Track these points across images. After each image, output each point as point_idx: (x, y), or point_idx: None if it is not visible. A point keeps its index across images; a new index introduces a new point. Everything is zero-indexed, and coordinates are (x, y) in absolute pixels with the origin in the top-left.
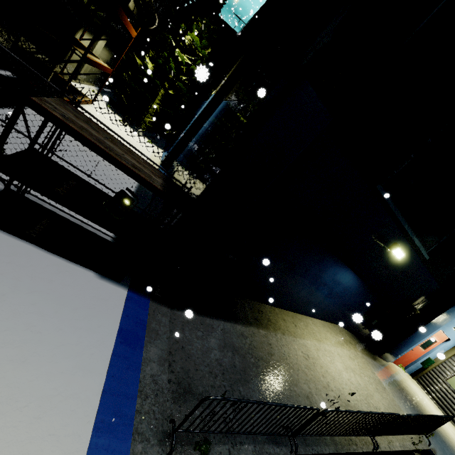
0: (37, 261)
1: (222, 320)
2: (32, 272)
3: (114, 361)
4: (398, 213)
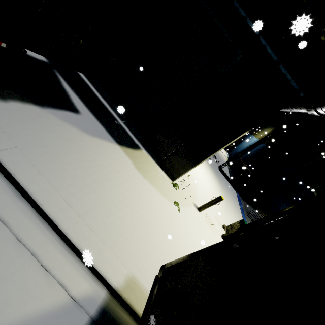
0: (226, 180)
1: (253, 208)
2: (227, 182)
3: (238, 200)
4: None
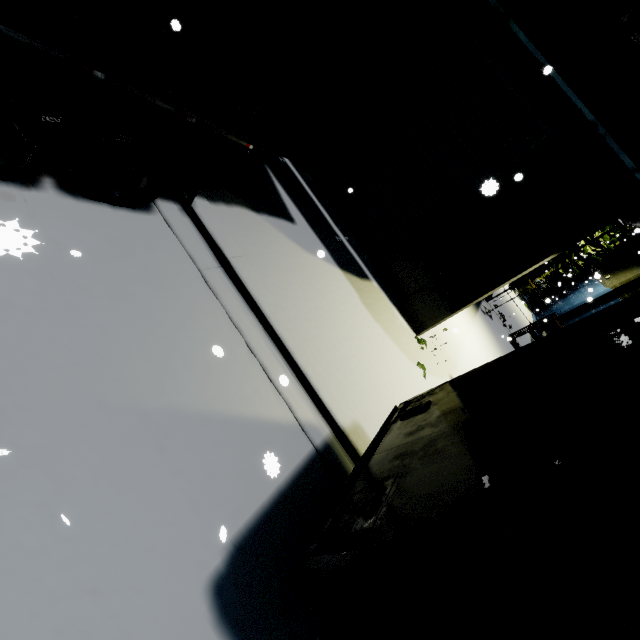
0: None
1: None
2: None
3: None
4: None
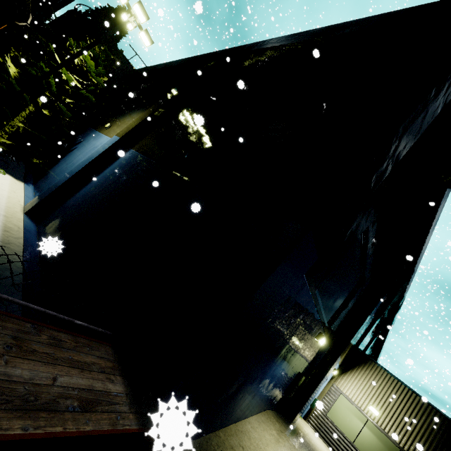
0: None
1: None
2: None
3: None
4: (321, 305)
